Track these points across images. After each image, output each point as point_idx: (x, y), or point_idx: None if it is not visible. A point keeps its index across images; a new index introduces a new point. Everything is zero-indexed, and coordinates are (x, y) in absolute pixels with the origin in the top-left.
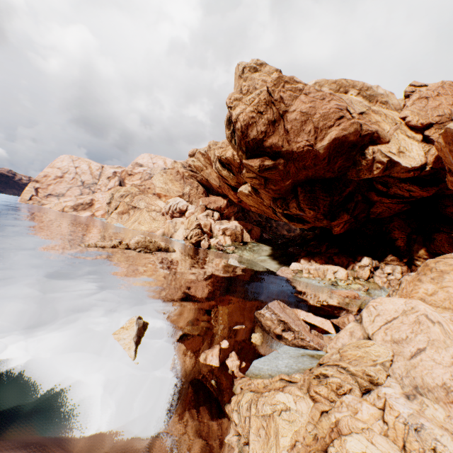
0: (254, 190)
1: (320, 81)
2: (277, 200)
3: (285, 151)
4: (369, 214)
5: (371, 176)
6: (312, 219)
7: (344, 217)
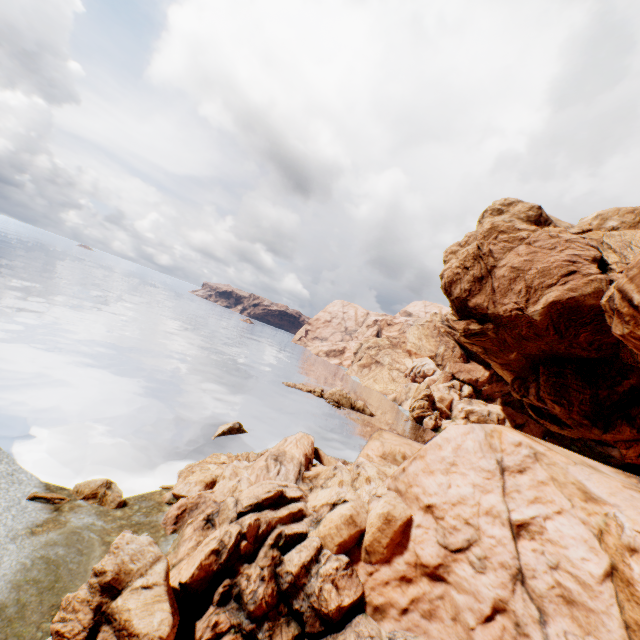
0: None
1: (606, 211)
2: (515, 380)
3: (491, 313)
4: None
5: None
6: (567, 420)
7: (622, 430)
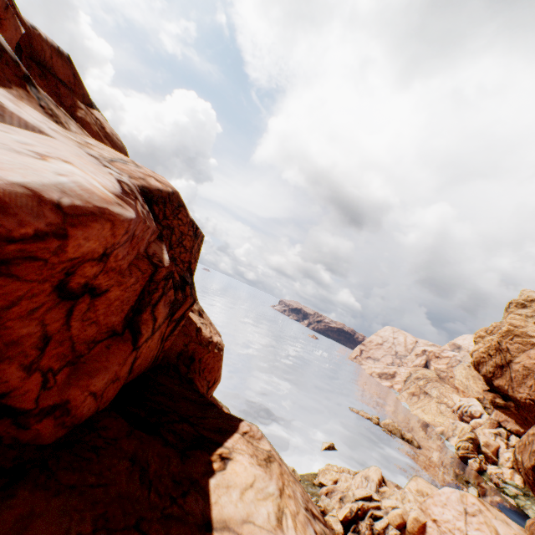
0: None
1: None
2: None
3: (511, 395)
4: None
5: None
6: None
7: None
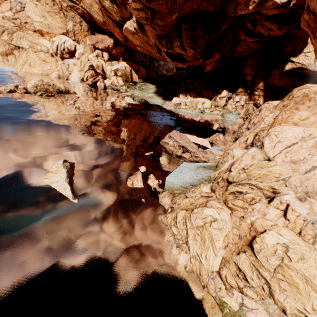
0: (140, 27)
1: None
2: (162, 39)
3: None
4: (233, 53)
5: (246, 12)
6: (191, 58)
7: (216, 56)
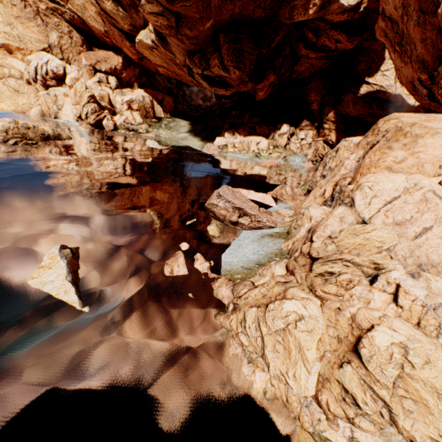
0: (160, 39)
1: None
2: (194, 55)
3: None
4: (292, 74)
5: (305, 18)
6: (237, 82)
7: (270, 78)
